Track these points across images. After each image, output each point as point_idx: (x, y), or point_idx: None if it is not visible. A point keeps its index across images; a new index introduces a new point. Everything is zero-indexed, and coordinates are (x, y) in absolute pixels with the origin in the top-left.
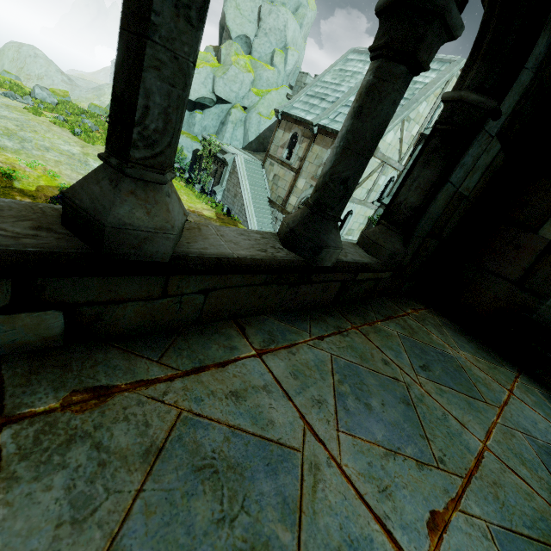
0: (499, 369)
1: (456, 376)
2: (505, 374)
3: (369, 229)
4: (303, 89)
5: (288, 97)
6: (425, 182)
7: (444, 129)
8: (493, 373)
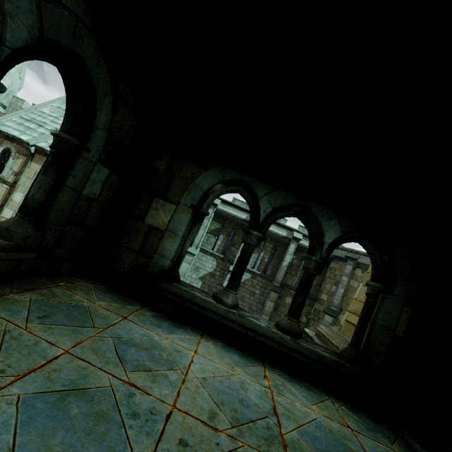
0: (127, 307)
1: (77, 317)
2: (130, 309)
3: (6, 219)
4: (17, 112)
5: (0, 114)
6: (46, 184)
7: (54, 152)
8: (119, 310)
